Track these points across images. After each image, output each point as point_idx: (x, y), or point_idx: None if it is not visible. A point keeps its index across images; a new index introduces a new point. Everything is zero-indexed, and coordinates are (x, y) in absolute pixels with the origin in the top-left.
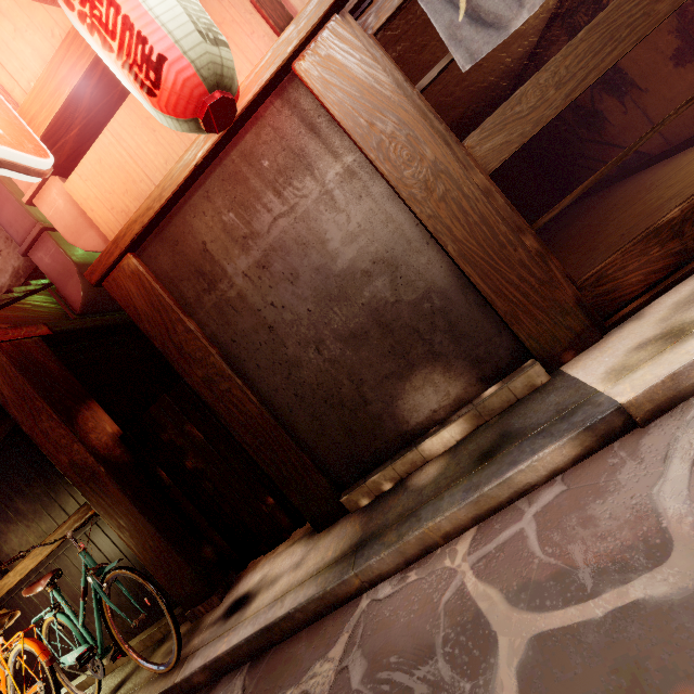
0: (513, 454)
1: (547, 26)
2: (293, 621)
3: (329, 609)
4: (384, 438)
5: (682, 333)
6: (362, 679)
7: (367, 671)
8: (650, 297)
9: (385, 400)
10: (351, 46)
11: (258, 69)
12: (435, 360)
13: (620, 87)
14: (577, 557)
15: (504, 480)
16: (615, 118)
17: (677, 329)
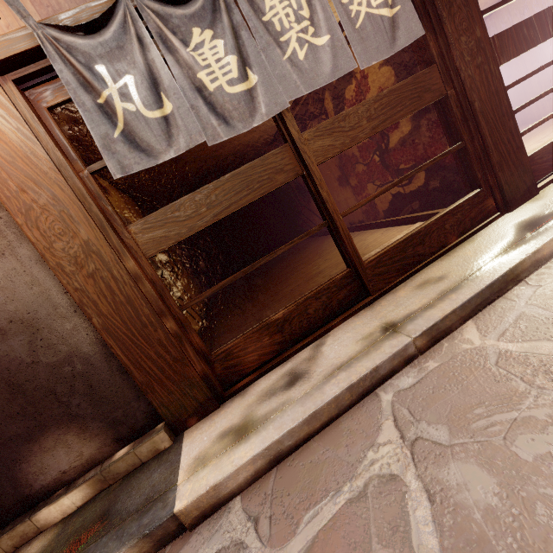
0: None
1: None
2: None
3: None
4: None
5: (244, 432)
6: None
7: None
8: (256, 377)
9: (6, 464)
10: (8, 112)
11: None
12: (70, 422)
13: None
14: None
15: None
16: None
17: (246, 424)
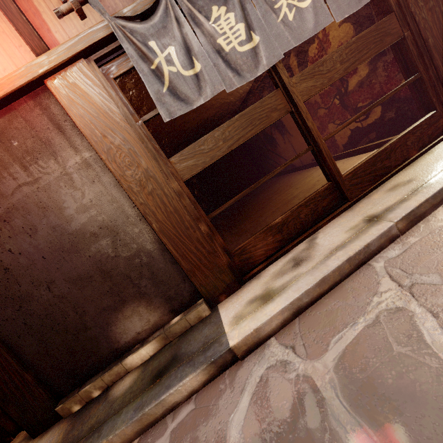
0: (171, 378)
1: (250, 89)
2: None
3: None
4: (99, 354)
5: (269, 297)
6: None
7: None
8: (265, 265)
9: (102, 326)
10: (93, 82)
11: (11, 76)
12: (141, 298)
13: (282, 130)
14: None
15: (160, 402)
16: (281, 144)
17: (268, 293)
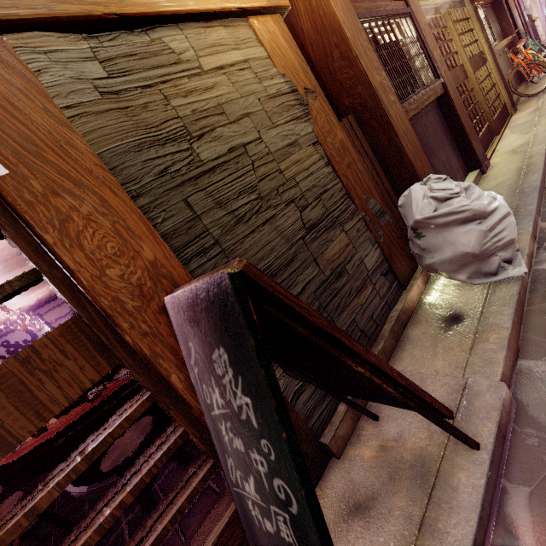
0: None
1: None
2: None
3: None
4: None
5: None
6: None
7: None
8: None
9: None
10: None
11: None
12: None
13: None
14: None
15: None
16: None
17: None
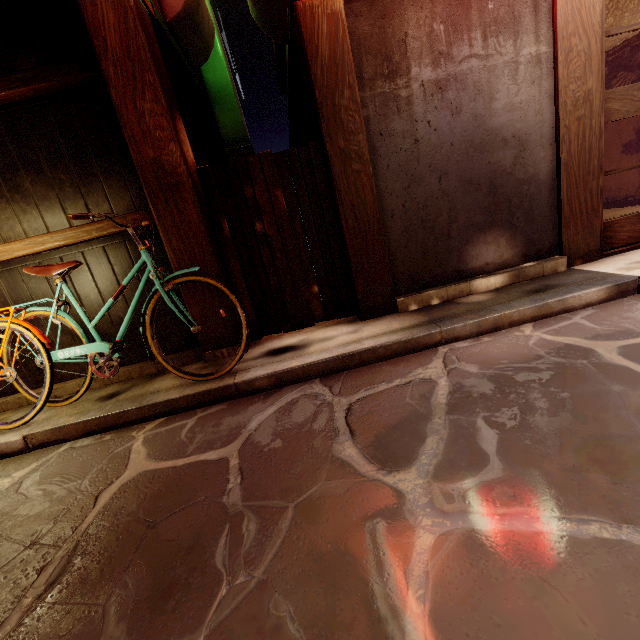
0: (564, 290)
1: None
2: (374, 354)
3: (406, 352)
4: (445, 269)
5: None
6: (480, 369)
7: (481, 367)
8: (629, 248)
9: (462, 241)
10: None
11: None
12: (508, 228)
13: None
14: (629, 327)
15: (562, 299)
16: None
17: None
